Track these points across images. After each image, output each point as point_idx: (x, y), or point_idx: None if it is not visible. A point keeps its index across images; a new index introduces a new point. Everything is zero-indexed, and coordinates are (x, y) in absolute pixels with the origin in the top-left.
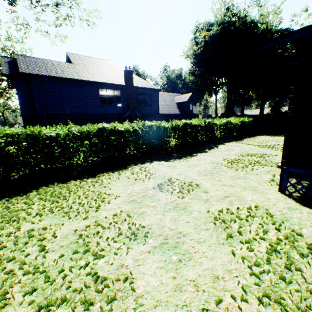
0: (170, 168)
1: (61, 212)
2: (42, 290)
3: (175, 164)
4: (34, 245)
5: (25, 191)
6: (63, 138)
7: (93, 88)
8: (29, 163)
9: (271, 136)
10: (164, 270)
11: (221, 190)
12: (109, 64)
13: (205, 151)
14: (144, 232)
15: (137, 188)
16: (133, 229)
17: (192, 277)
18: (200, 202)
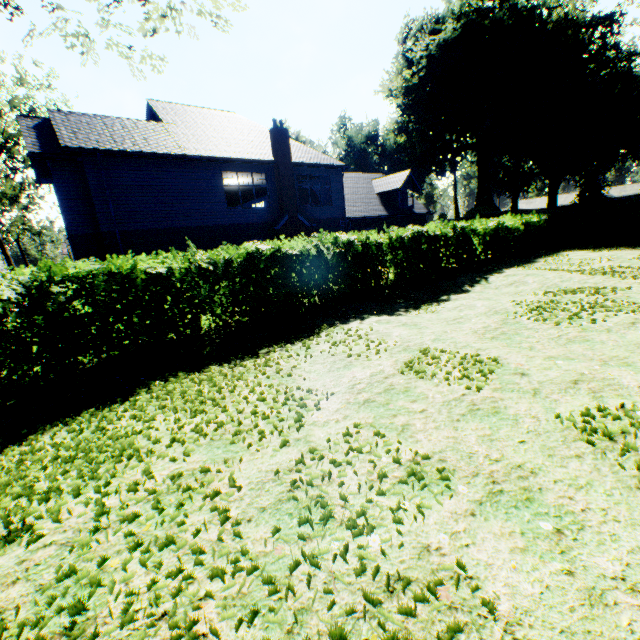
0: (409, 328)
1: (222, 434)
2: (274, 614)
3: (413, 319)
4: (200, 509)
5: (123, 394)
6: (178, 278)
7: (210, 173)
8: (116, 333)
9: (593, 250)
10: (533, 555)
11: (555, 369)
12: (235, 119)
13: (464, 289)
14: (433, 470)
15: (363, 374)
16: (405, 463)
17: (613, 570)
18: (523, 397)
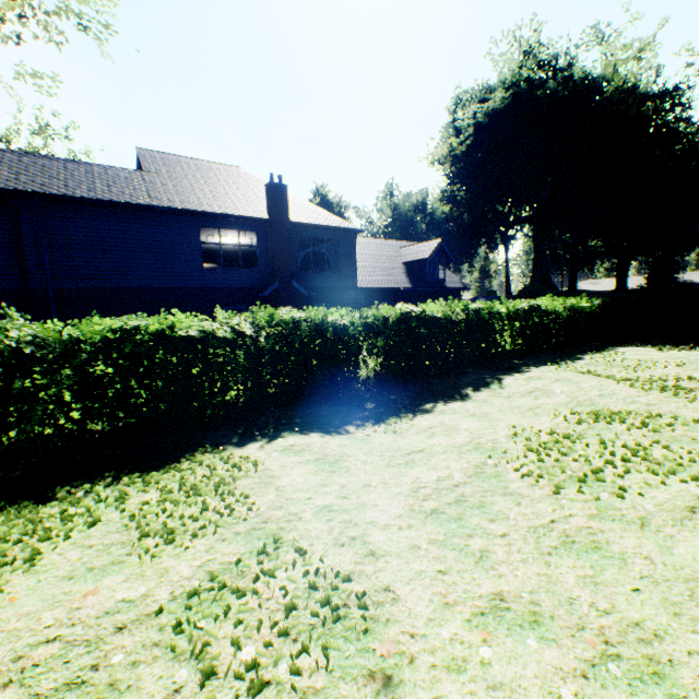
0: (317, 470)
1: None
2: None
3: (348, 445)
4: None
5: None
6: None
7: (184, 227)
8: None
9: (659, 347)
10: None
11: (471, 674)
12: (238, 174)
13: (464, 394)
14: None
15: (100, 602)
16: None
17: None
18: None
